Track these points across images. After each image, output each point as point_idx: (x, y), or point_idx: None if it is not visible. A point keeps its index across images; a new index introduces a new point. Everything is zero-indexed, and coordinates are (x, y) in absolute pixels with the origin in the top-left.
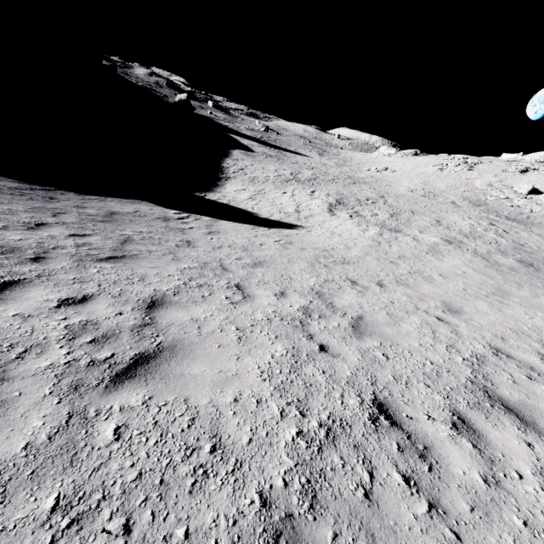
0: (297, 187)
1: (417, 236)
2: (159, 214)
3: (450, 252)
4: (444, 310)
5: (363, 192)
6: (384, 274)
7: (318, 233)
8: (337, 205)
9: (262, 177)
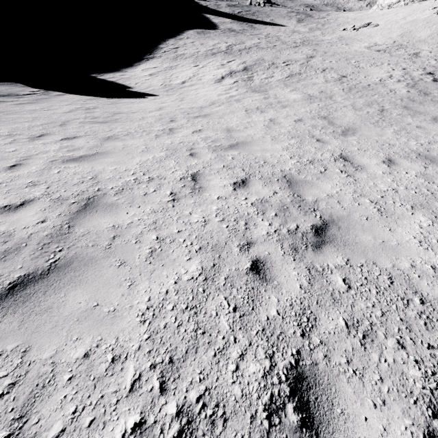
0: (218, 58)
1: (276, 95)
2: (6, 92)
3: (285, 108)
4: (62, 159)
5: (292, 55)
6: (118, 131)
7: (160, 100)
8: (238, 72)
9: (190, 53)
